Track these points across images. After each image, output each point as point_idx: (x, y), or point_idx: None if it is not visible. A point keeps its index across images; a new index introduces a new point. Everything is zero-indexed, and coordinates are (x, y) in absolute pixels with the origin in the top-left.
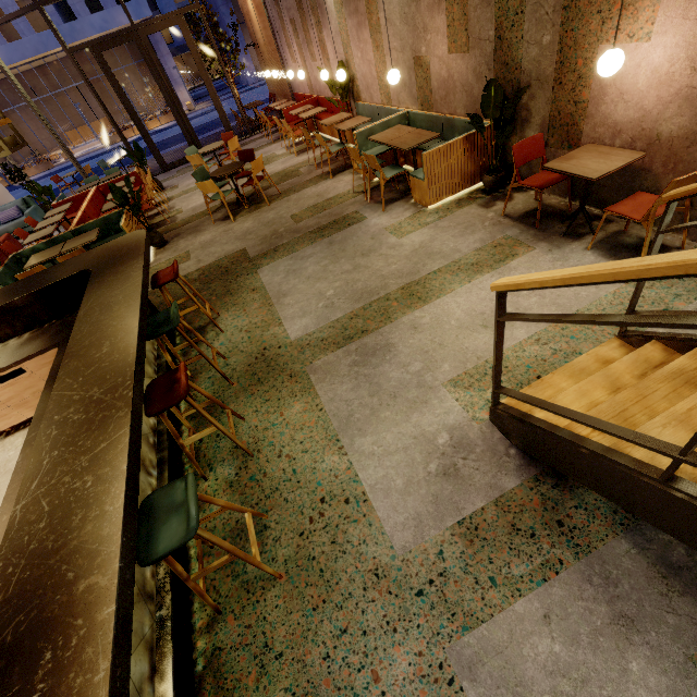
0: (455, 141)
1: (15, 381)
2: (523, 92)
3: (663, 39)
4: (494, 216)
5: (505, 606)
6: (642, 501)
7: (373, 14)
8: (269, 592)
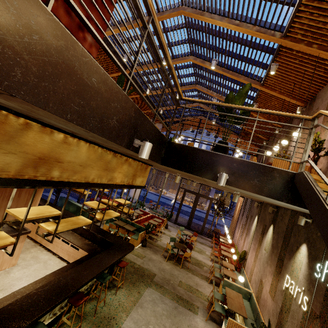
0: None
1: (75, 250)
2: None
3: None
4: None
5: None
6: None
7: (257, 251)
8: None
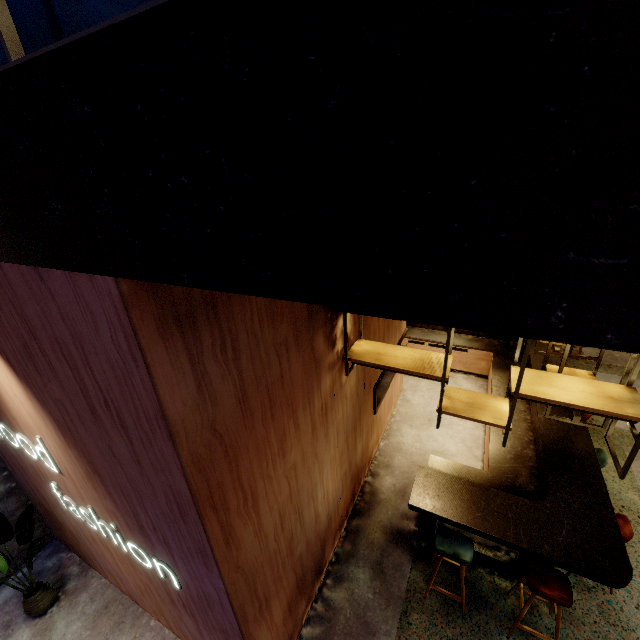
0: None
1: (460, 352)
2: None
3: None
4: None
5: None
6: None
7: None
8: None
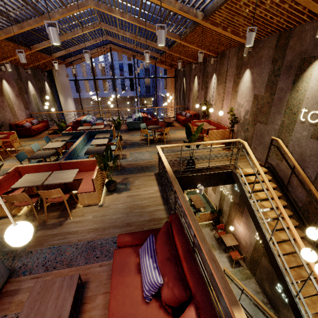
0: (207, 213)
1: None
2: (222, 213)
3: (241, 228)
4: (212, 235)
5: None
6: None
7: None
8: None
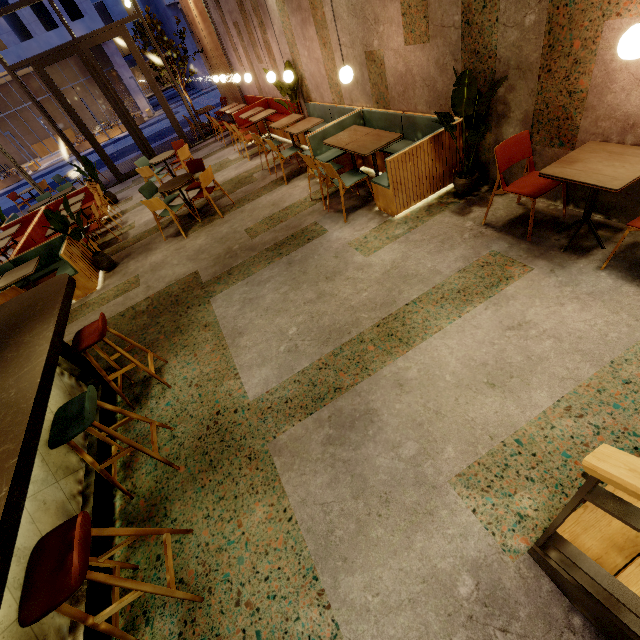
0: (422, 142)
1: None
2: (500, 83)
3: None
4: (474, 225)
5: None
6: None
7: (317, 9)
8: None
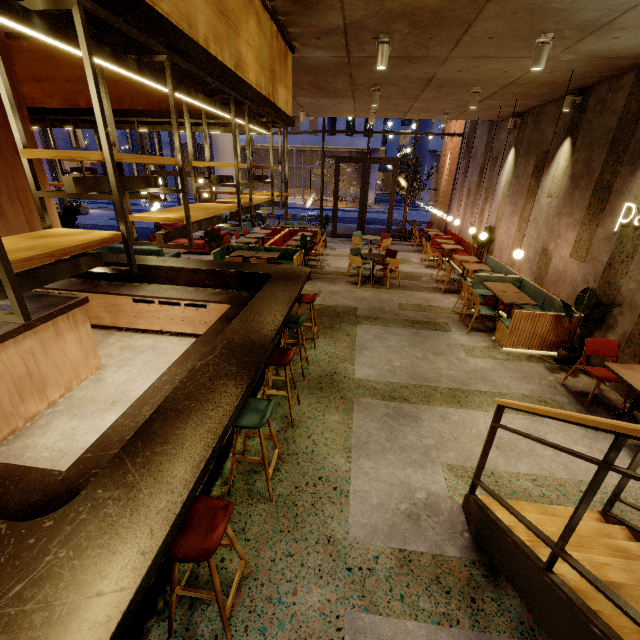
0: (546, 314)
1: (198, 310)
2: (614, 306)
3: None
4: (554, 380)
5: (401, 617)
6: (528, 586)
7: (526, 211)
8: (260, 504)
